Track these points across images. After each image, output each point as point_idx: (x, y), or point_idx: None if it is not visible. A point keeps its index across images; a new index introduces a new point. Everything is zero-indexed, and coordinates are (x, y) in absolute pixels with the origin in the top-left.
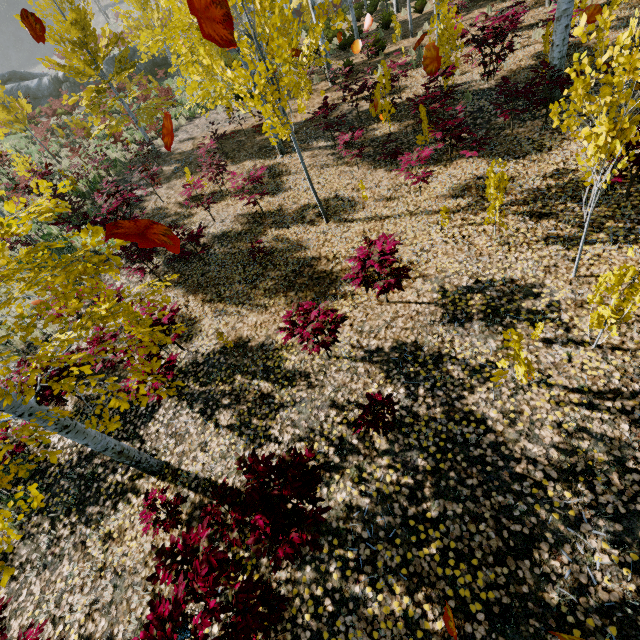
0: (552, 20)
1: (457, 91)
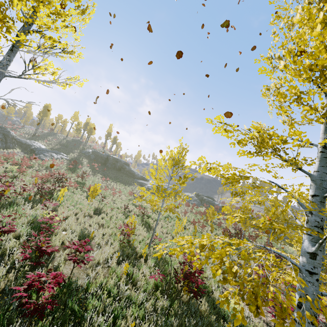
0: None
1: None
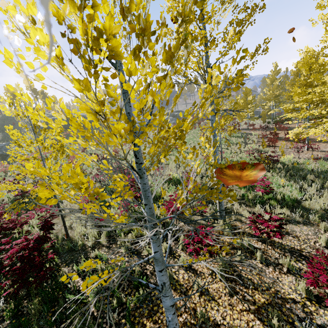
0: None
1: None
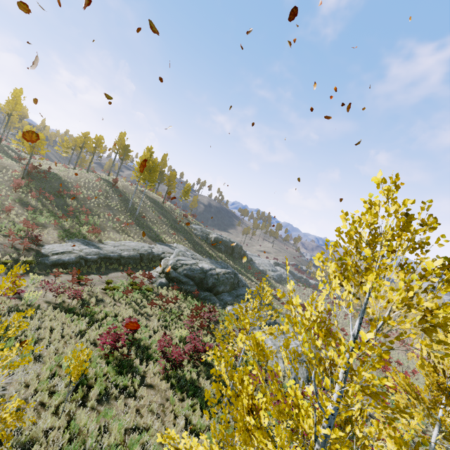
0: None
1: None
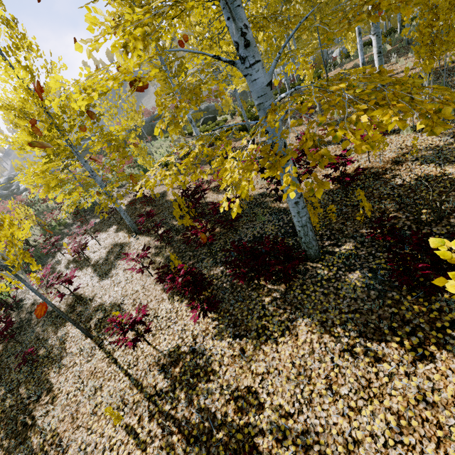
0: (325, 167)
1: (264, 203)
